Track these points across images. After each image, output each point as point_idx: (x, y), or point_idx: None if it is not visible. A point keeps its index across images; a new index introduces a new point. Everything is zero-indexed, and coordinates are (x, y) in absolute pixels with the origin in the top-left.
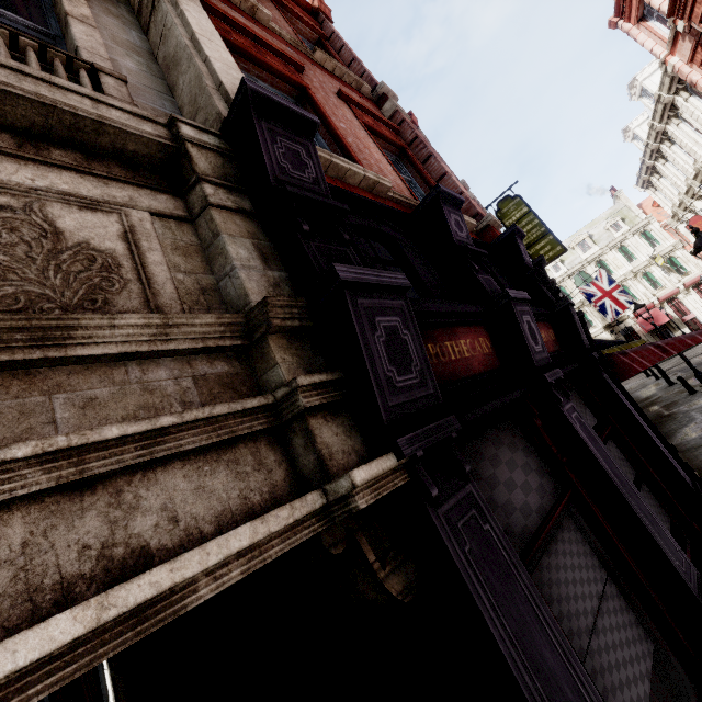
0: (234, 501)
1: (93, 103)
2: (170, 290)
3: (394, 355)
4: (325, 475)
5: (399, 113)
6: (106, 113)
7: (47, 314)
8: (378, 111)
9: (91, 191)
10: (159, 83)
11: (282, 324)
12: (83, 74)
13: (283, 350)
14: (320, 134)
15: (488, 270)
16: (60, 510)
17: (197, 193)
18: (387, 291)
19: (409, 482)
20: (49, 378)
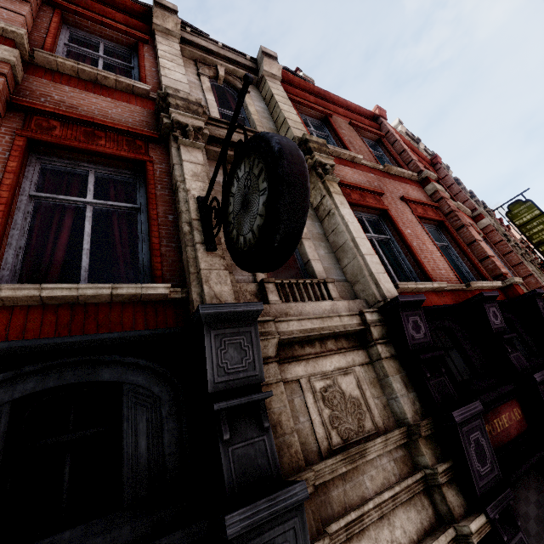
0: (419, 525)
1: (339, 318)
2: (376, 412)
3: (479, 456)
4: (452, 518)
5: (439, 193)
6: (344, 321)
7: (361, 445)
8: (422, 190)
9: (343, 362)
10: (332, 257)
11: (425, 434)
12: (322, 286)
13: (425, 446)
14: (395, 240)
15: (517, 348)
16: (378, 525)
17: (374, 350)
18: (472, 416)
19: (491, 528)
20: (360, 467)
